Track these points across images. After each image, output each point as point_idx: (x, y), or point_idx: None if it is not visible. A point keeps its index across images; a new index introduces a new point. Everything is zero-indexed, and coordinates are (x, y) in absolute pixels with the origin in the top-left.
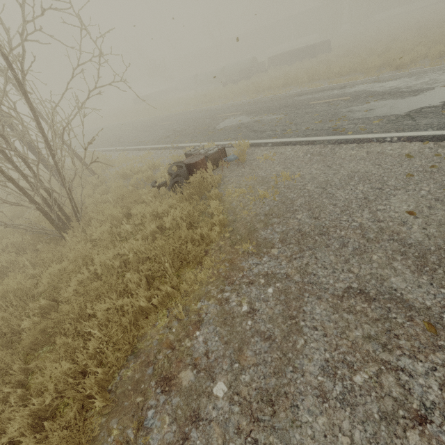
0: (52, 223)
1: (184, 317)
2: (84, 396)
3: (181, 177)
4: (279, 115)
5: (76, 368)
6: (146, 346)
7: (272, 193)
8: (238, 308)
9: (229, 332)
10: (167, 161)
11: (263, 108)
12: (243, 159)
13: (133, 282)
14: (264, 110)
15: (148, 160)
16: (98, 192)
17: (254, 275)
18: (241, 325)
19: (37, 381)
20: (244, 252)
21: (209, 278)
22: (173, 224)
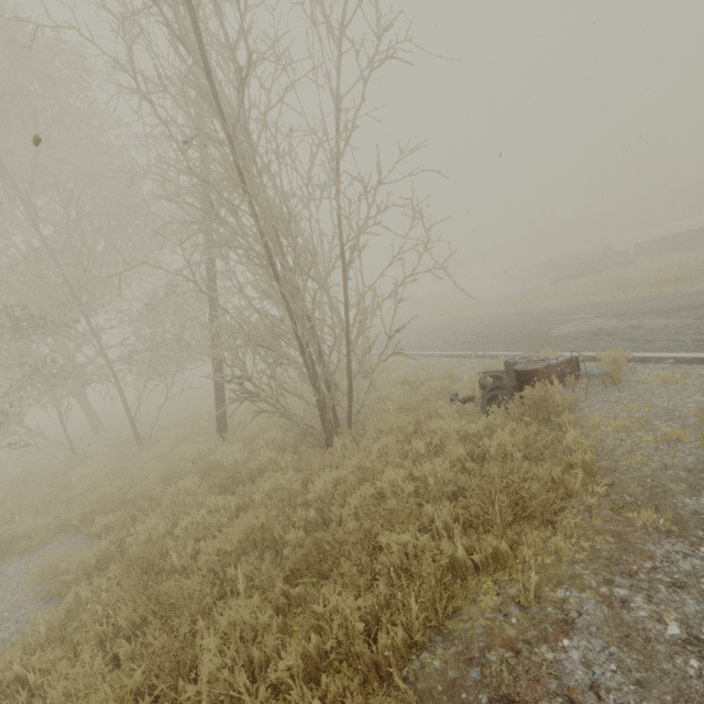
0: (323, 423)
1: (533, 603)
2: (373, 663)
3: (505, 390)
4: (680, 318)
5: (368, 611)
6: (462, 629)
7: (697, 436)
8: (655, 624)
9: (641, 663)
10: (469, 372)
11: (640, 309)
12: (615, 378)
13: (440, 519)
14: (644, 311)
15: (438, 369)
16: (371, 399)
17: (682, 573)
18: (672, 660)
19: (315, 608)
20: (648, 524)
21: (574, 553)
22: (497, 453)
